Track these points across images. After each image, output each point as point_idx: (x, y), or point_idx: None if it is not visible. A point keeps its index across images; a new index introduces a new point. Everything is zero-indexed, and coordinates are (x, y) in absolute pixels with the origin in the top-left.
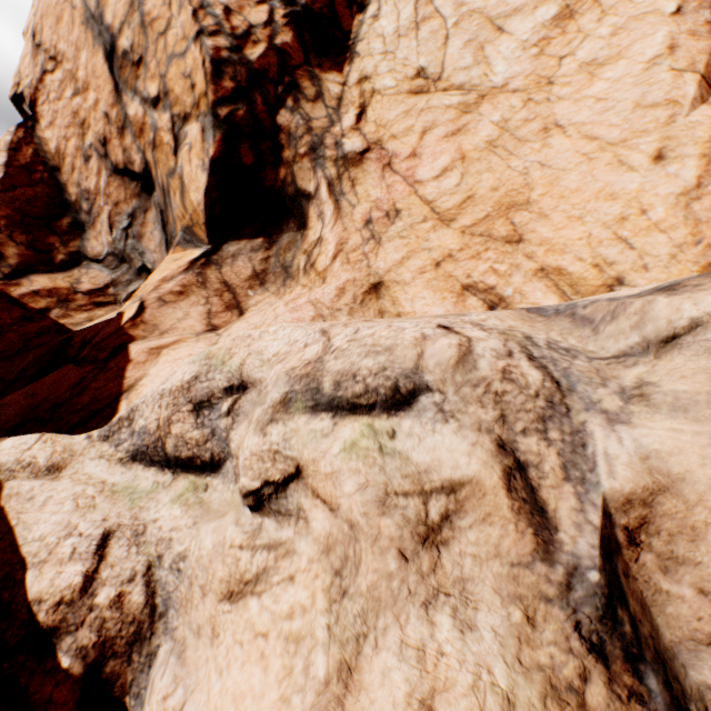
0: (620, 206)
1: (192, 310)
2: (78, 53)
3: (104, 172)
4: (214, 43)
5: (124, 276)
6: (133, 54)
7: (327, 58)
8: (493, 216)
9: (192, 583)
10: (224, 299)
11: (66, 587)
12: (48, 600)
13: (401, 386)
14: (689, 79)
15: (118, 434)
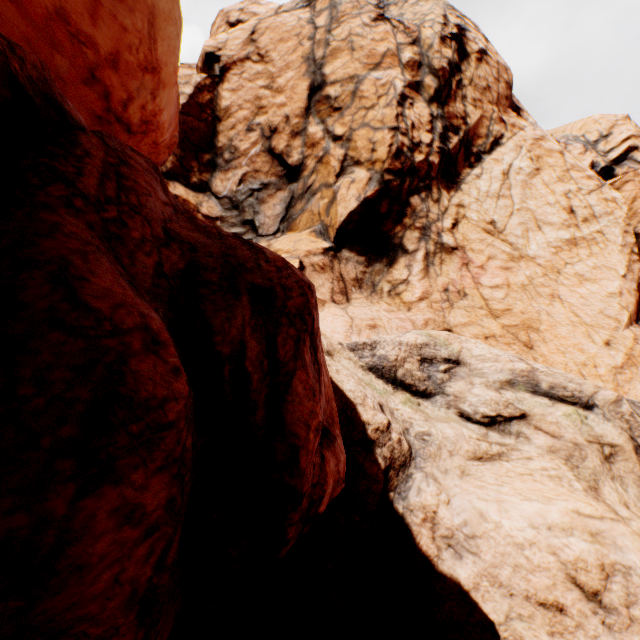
0: (584, 357)
1: (326, 283)
2: (286, 69)
3: (259, 146)
4: (402, 140)
5: (232, 218)
6: (335, 102)
7: (443, 180)
8: (520, 327)
9: (441, 448)
10: (340, 285)
11: (380, 422)
12: (372, 425)
13: (589, 400)
14: (625, 313)
15: (361, 351)
